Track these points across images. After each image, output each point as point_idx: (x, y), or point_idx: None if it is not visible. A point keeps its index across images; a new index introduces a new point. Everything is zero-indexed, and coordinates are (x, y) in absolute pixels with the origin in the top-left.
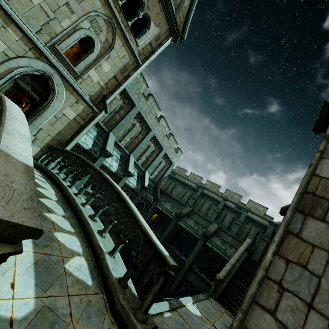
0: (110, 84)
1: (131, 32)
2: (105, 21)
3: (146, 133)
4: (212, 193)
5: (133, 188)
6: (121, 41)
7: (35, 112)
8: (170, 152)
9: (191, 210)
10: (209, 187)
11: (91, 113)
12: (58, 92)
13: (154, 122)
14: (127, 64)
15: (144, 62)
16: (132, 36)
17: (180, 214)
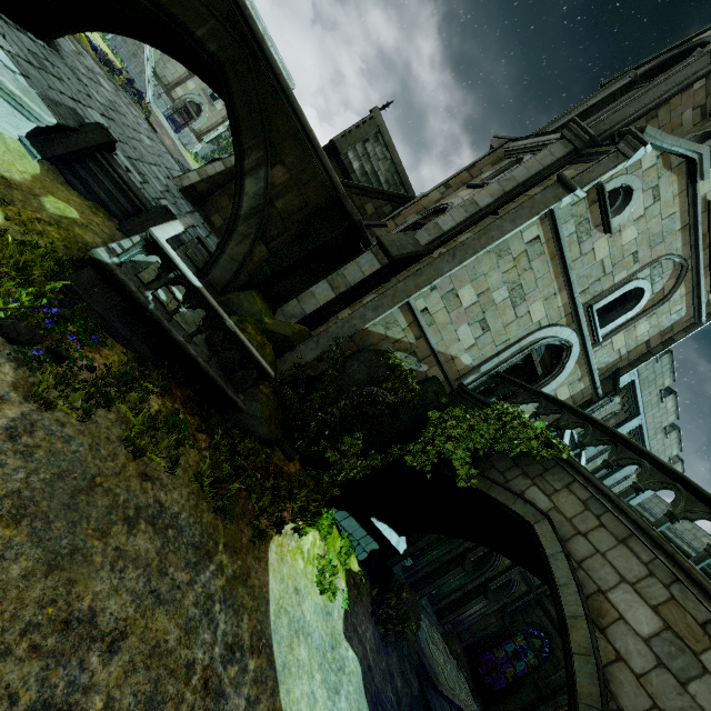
0: (634, 352)
1: (710, 274)
2: (673, 263)
3: (624, 418)
4: None
5: None
6: (684, 289)
7: None
8: None
9: None
10: None
11: (588, 395)
12: (567, 366)
13: (652, 400)
14: (676, 322)
15: (710, 318)
16: (708, 279)
17: None
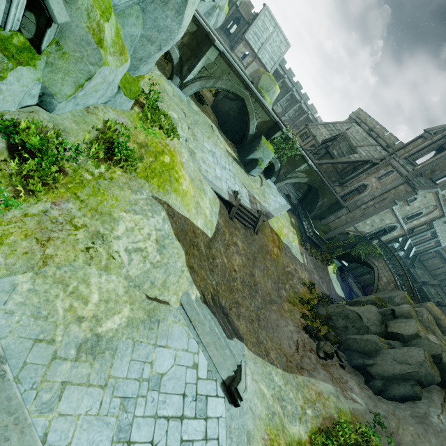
0: (420, 223)
1: None
2: (433, 206)
3: (428, 229)
4: None
5: (400, 256)
6: (438, 210)
7: (384, 234)
8: (443, 239)
9: (438, 284)
10: None
11: (403, 234)
12: (396, 229)
13: (440, 224)
14: (436, 216)
15: None
16: None
17: (426, 282)
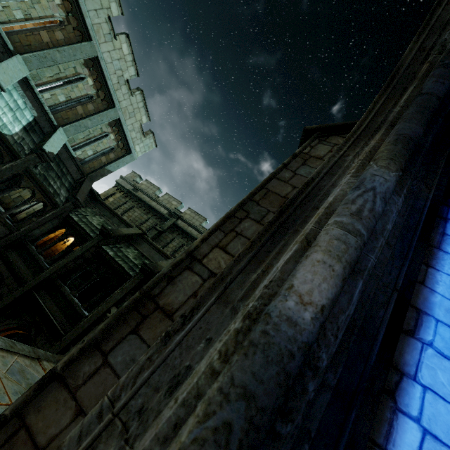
0: None
1: None
2: None
3: (77, 40)
4: (191, 226)
5: (3, 135)
6: None
7: None
8: (130, 126)
9: (140, 235)
10: (188, 218)
11: None
12: None
13: (103, 27)
14: None
15: None
16: None
17: (112, 231)
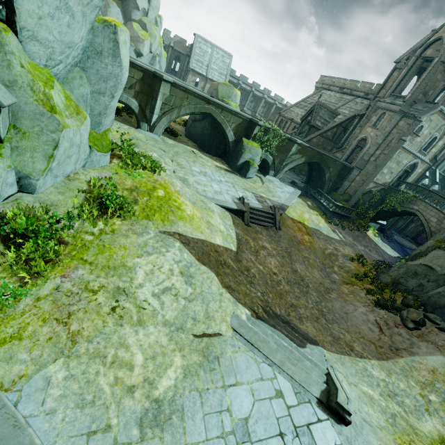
0: (440, 149)
1: None
2: (444, 125)
3: None
4: None
5: (436, 190)
6: None
7: (408, 176)
8: None
9: None
10: None
11: (428, 166)
12: (418, 166)
13: None
14: None
15: None
16: None
17: None
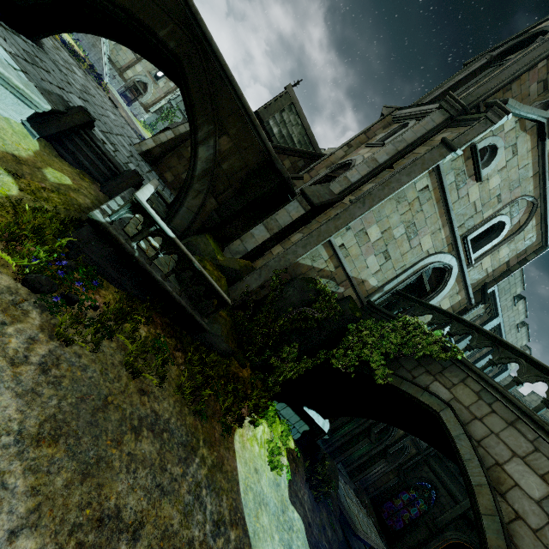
0: (497, 270)
1: None
2: (527, 202)
3: (487, 318)
4: None
5: None
6: (535, 221)
7: None
8: None
9: None
10: None
11: (464, 305)
12: (448, 283)
13: (507, 304)
14: (529, 246)
15: None
16: None
17: None
